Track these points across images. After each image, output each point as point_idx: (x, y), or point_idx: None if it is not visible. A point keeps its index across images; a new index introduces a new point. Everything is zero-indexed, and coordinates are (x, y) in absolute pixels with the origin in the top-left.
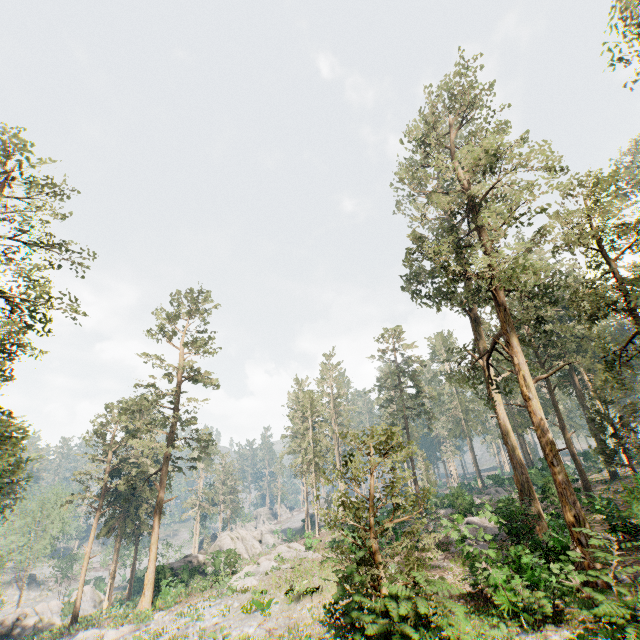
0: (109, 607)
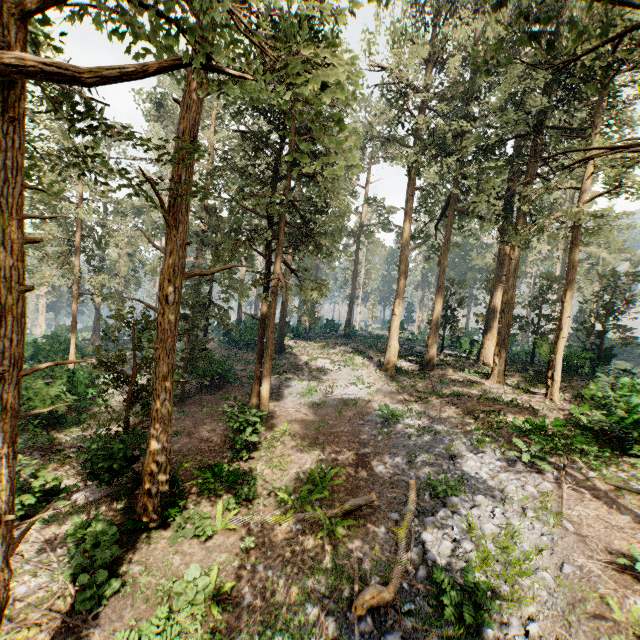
0: None
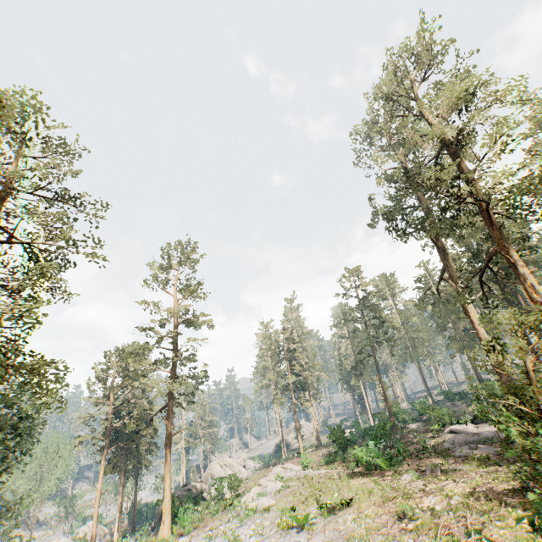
0: (119, 538)
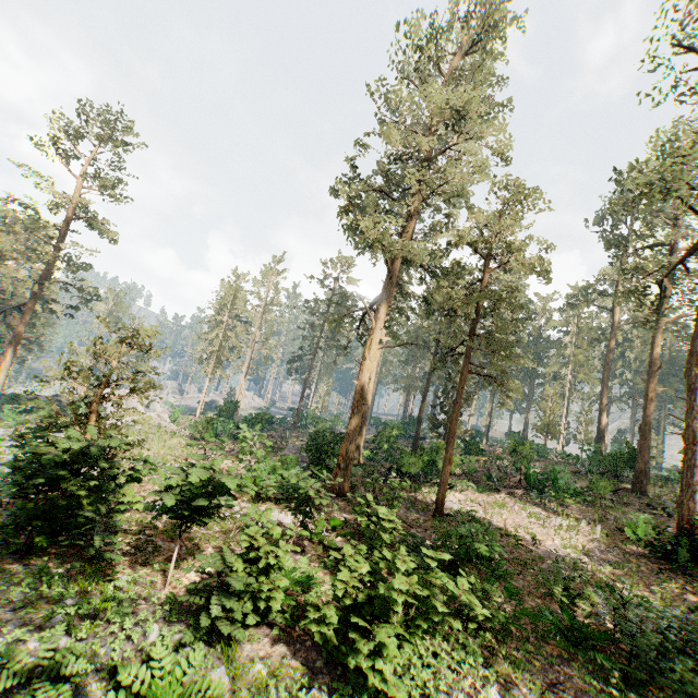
0: None
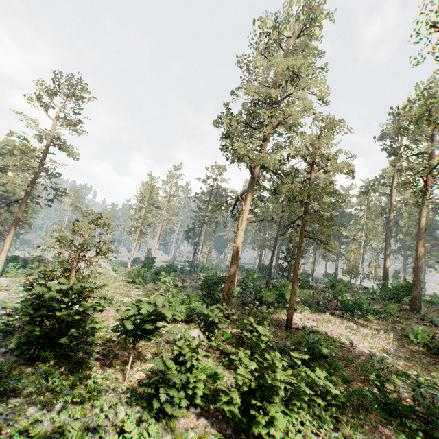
0: None
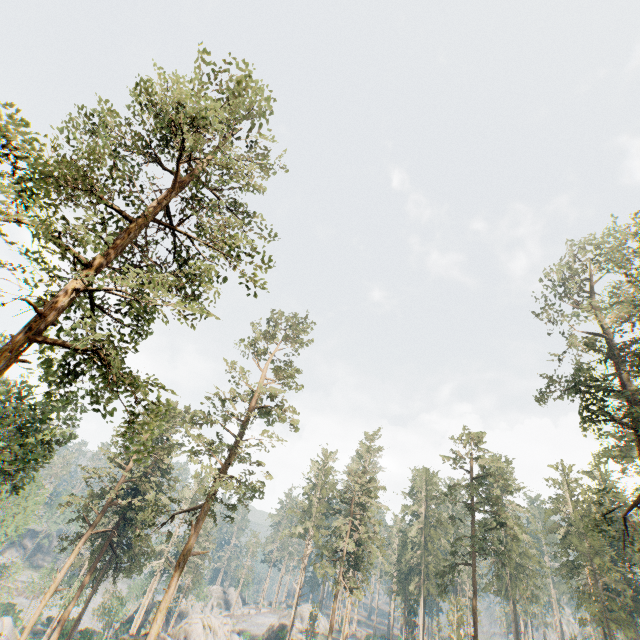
0: None
